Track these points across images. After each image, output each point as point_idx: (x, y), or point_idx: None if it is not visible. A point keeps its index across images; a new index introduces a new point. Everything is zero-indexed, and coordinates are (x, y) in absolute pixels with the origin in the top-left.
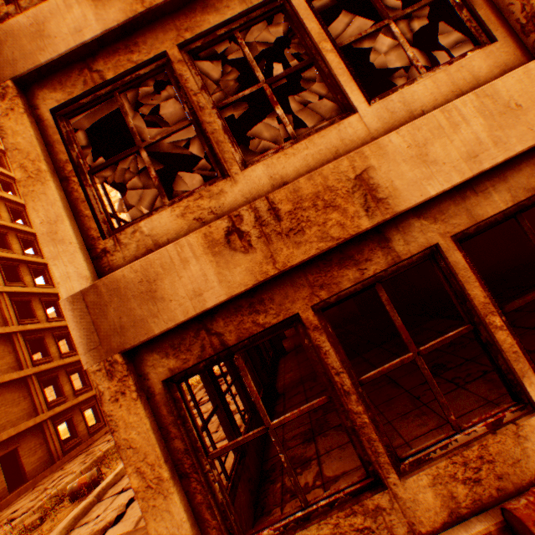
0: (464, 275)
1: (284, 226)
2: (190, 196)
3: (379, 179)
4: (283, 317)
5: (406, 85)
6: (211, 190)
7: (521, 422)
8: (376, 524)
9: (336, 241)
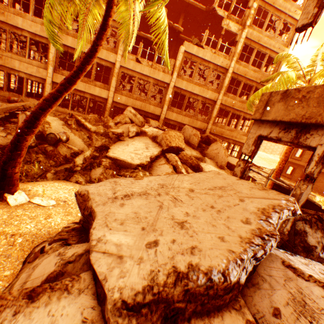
0: (25, 82)
1: (8, 62)
2: (0, 49)
3: (21, 67)
4: (3, 70)
5: (35, 61)
6: (3, 51)
7: (21, 96)
8: (1, 93)
9: (13, 68)
